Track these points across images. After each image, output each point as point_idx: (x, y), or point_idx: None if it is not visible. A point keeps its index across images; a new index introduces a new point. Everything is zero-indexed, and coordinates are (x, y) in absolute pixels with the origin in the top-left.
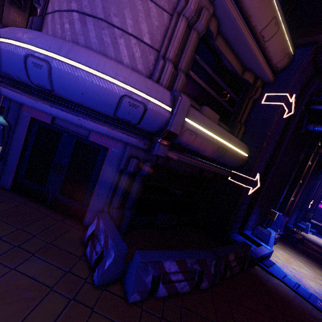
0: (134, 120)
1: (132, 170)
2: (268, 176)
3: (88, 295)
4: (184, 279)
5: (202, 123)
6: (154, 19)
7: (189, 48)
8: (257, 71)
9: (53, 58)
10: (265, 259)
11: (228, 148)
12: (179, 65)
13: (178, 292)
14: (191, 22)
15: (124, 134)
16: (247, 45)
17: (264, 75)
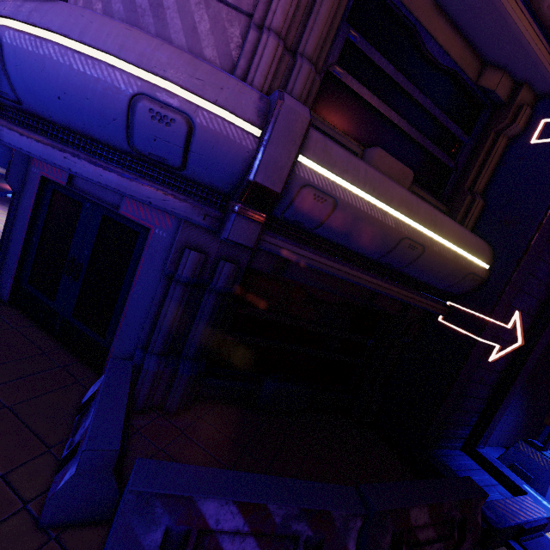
0: (171, 157)
1: (188, 276)
2: (548, 323)
3: (5, 546)
4: None
5: (350, 173)
6: None
7: (325, 5)
8: (519, 65)
9: (6, 27)
10: (531, 535)
11: (428, 243)
12: (301, 46)
13: None
14: None
15: (155, 190)
16: None
17: (537, 74)
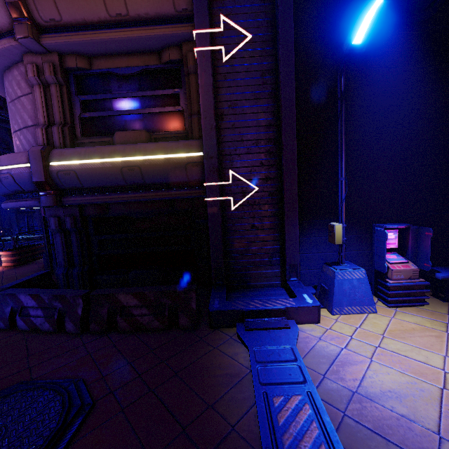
0: (18, 188)
1: (55, 228)
2: (282, 164)
3: None
4: (44, 316)
5: (75, 157)
6: (28, 106)
7: (55, 102)
8: (166, 41)
9: None
10: (267, 319)
11: (139, 163)
12: (55, 121)
13: (40, 329)
14: (46, 83)
15: (23, 201)
16: (110, 41)
17: (176, 37)
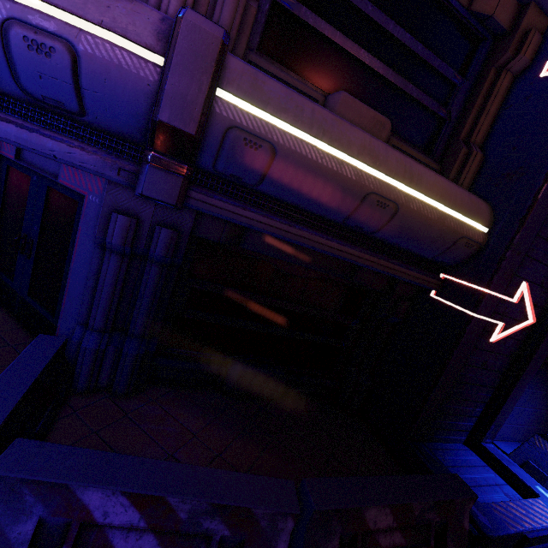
0: (65, 98)
1: (119, 244)
2: None
3: None
4: None
5: (290, 112)
6: None
7: None
8: None
9: None
10: (539, 545)
11: (403, 199)
12: None
13: None
14: None
15: (59, 141)
16: None
17: None
